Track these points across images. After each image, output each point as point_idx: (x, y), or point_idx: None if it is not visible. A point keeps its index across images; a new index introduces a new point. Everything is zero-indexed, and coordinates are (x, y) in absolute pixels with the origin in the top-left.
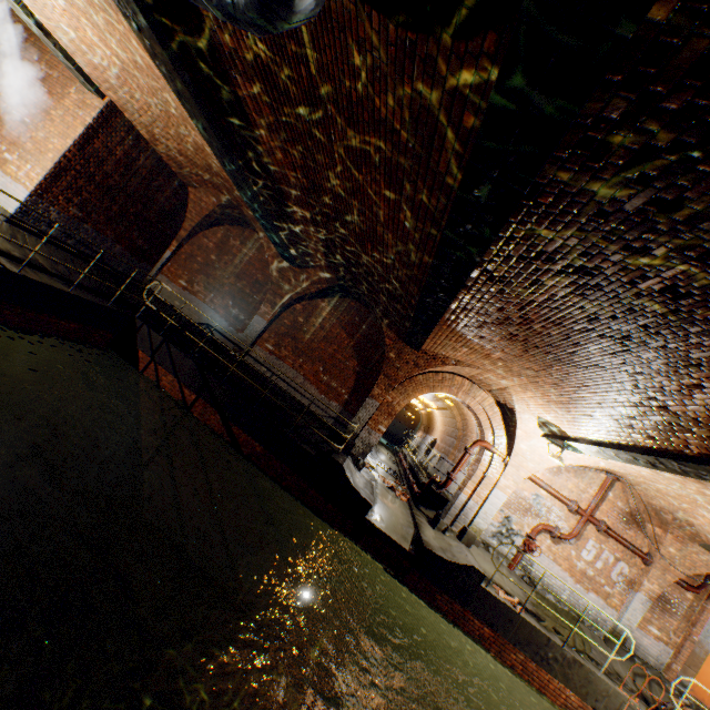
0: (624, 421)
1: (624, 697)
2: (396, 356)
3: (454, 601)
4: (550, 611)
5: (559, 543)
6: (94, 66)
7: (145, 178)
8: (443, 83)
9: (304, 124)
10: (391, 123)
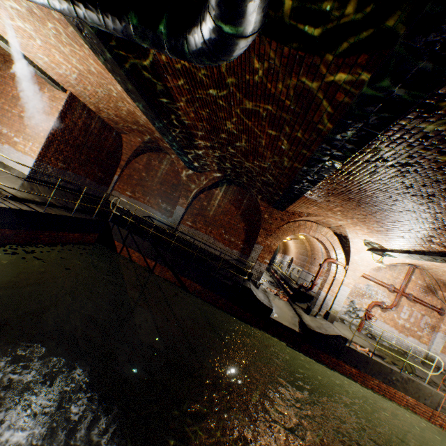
0: (426, 238)
1: (441, 395)
2: (268, 216)
3: (331, 357)
4: (387, 352)
5: (386, 311)
6: (60, 74)
7: (96, 134)
8: (322, 78)
9: (211, 97)
10: (278, 96)
